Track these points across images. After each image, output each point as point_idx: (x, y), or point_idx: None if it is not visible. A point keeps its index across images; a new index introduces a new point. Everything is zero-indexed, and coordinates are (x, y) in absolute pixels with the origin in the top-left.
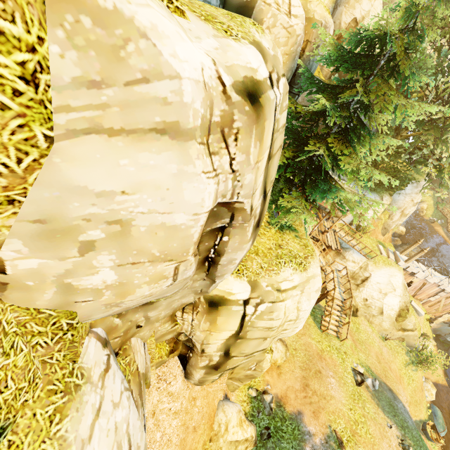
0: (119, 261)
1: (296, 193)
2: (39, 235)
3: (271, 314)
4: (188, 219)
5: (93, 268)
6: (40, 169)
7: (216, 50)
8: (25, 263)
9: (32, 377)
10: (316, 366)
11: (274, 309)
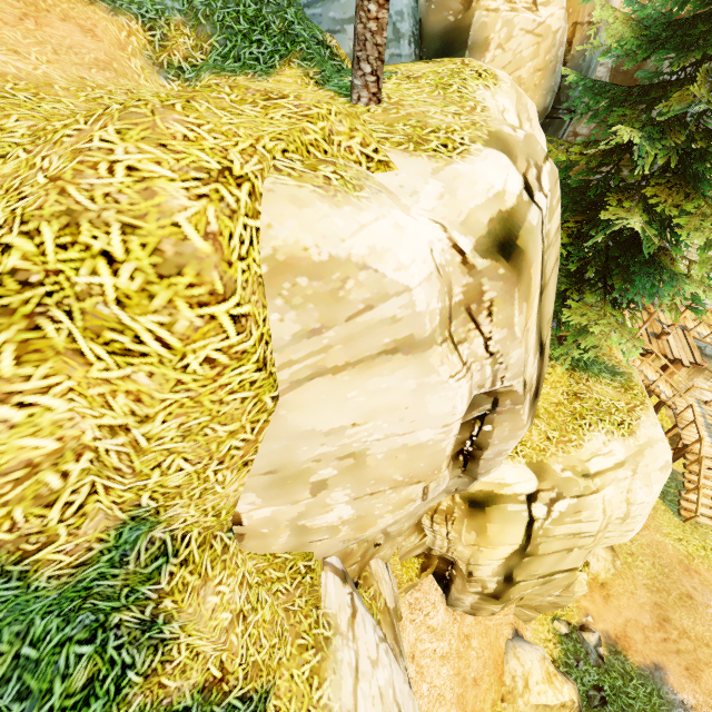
0: (355, 494)
1: (593, 296)
2: (271, 485)
3: (577, 516)
4: (436, 433)
5: (326, 506)
6: (268, 425)
7: (442, 200)
8: (259, 512)
9: (280, 631)
10: (679, 586)
11: (583, 508)
